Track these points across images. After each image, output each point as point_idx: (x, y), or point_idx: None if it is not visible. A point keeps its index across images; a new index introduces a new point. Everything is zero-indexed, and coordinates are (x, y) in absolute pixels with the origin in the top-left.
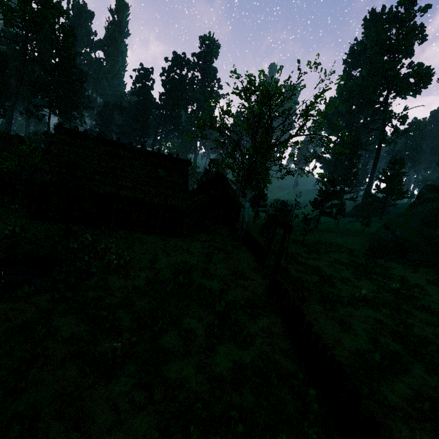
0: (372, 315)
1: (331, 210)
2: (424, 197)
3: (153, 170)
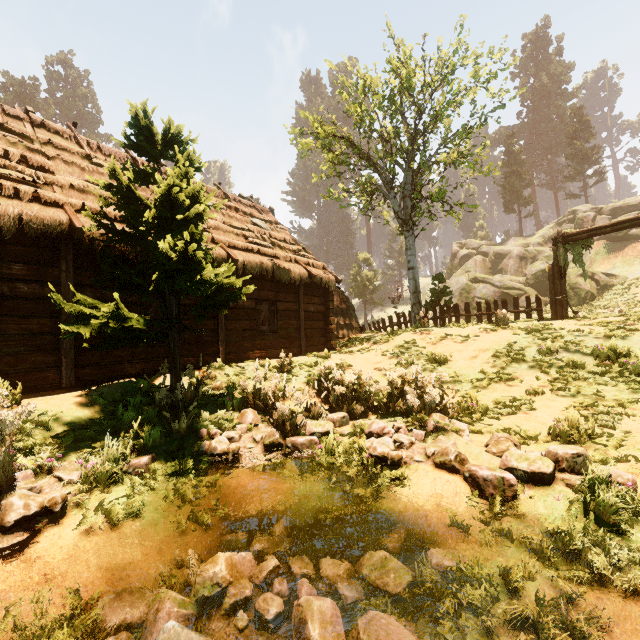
0: None
1: (372, 297)
2: (461, 255)
3: (244, 219)
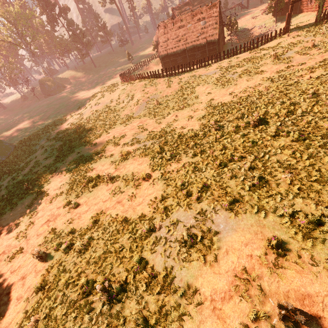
0: (304, 39)
1: None
2: None
3: None
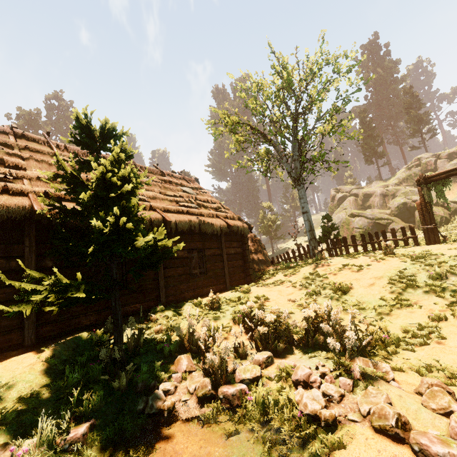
0: None
1: (276, 233)
2: (338, 197)
3: (176, 188)
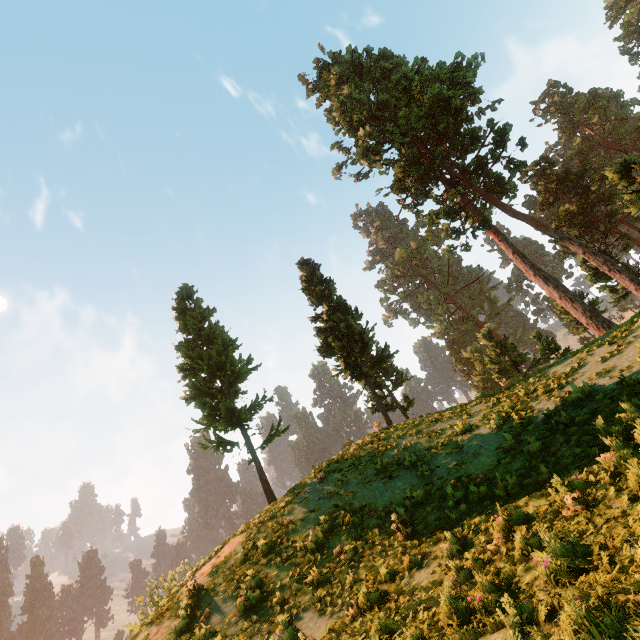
0: None
1: None
2: None
3: None
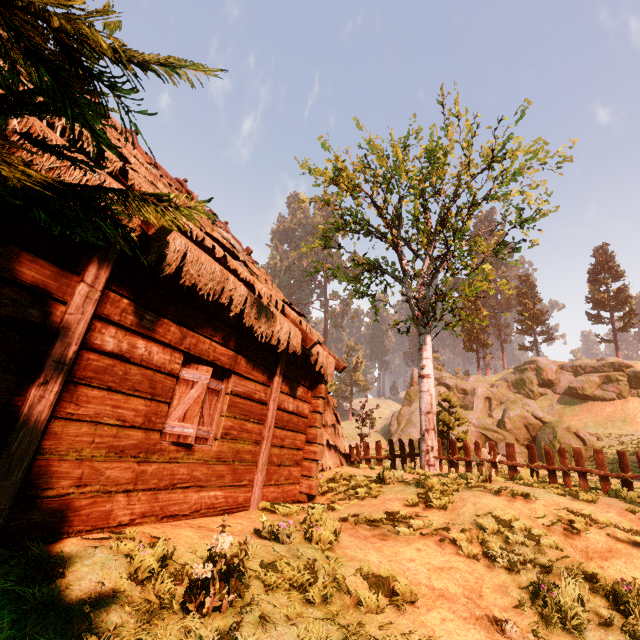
0: None
1: None
2: None
3: (209, 223)
